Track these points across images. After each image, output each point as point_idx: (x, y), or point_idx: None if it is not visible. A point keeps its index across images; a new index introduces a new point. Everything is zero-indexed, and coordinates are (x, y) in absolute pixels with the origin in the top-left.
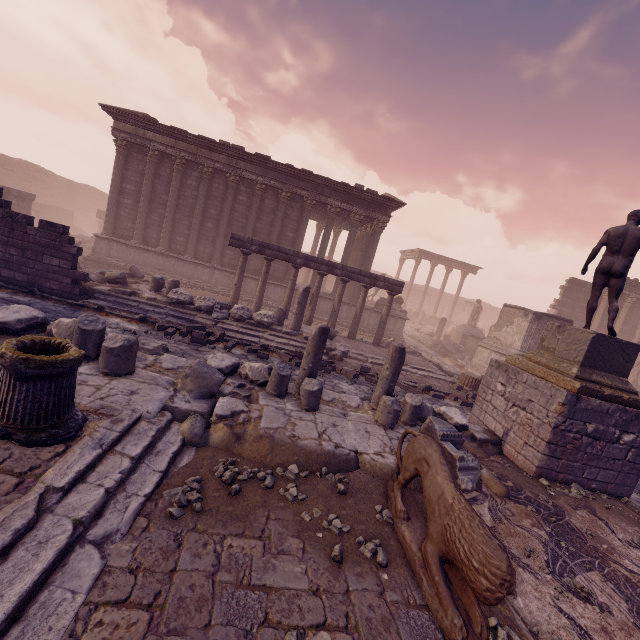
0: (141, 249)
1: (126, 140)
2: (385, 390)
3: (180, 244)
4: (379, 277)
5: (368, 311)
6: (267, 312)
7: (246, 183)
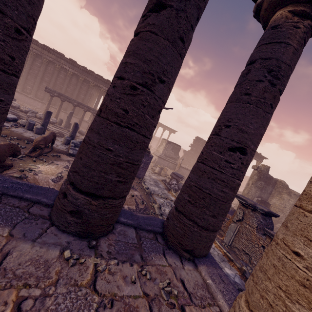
0: None
1: None
2: (70, 136)
3: (28, 89)
4: None
5: None
6: (53, 118)
7: (64, 70)
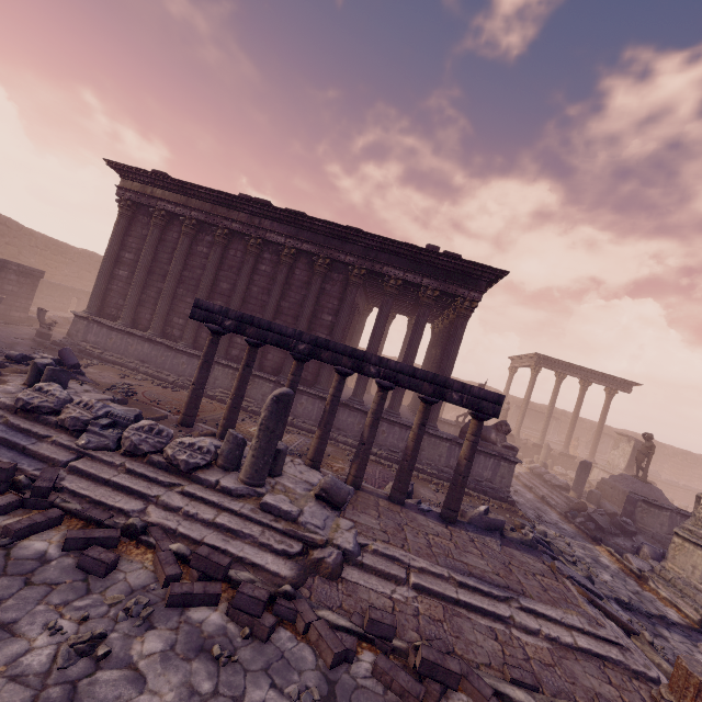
0: (125, 332)
1: (130, 199)
2: None
3: (178, 328)
4: (451, 382)
5: (447, 442)
6: (199, 440)
7: (272, 248)
